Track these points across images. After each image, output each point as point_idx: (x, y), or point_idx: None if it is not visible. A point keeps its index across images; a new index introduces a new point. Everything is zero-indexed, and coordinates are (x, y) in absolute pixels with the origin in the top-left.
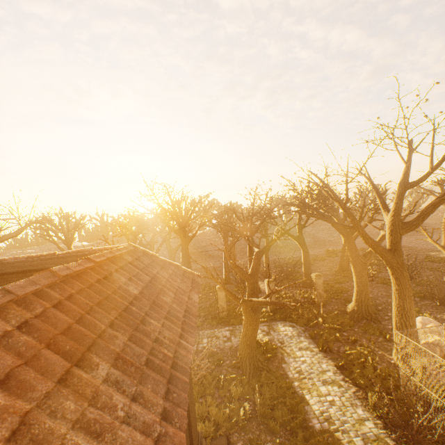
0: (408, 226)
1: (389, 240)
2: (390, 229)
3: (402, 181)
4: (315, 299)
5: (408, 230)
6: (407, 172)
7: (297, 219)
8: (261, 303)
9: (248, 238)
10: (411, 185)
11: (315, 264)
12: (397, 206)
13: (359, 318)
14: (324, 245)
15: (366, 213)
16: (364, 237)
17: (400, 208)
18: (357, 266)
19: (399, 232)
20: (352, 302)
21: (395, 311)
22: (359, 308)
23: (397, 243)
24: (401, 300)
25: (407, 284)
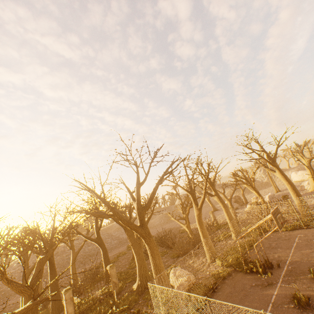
0: (145, 207)
1: (138, 219)
2: (137, 211)
3: (137, 182)
4: (112, 290)
5: (146, 210)
6: (138, 177)
7: (95, 224)
8: (24, 310)
9: (47, 252)
10: (141, 184)
11: (118, 260)
12: (138, 197)
13: (142, 290)
14: (126, 243)
15: (134, 207)
16: (121, 219)
17: (140, 197)
18: (135, 247)
19: (142, 212)
20: (137, 278)
21: (153, 269)
22: (142, 281)
23: (143, 219)
24: (154, 259)
25: (154, 246)
